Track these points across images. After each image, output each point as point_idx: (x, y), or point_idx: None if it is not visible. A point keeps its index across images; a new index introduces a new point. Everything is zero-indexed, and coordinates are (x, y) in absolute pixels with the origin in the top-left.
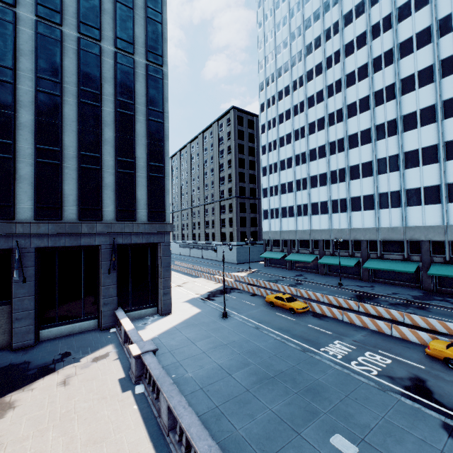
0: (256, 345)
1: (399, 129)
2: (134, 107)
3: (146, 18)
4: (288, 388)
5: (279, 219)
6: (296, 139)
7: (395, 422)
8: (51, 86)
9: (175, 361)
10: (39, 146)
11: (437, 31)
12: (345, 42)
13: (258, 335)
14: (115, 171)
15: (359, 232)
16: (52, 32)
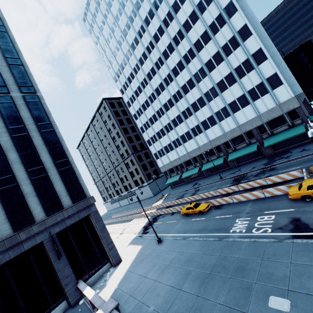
0: (189, 253)
1: (206, 72)
2: (25, 129)
3: (8, 65)
4: (223, 277)
5: (165, 155)
6: (152, 101)
7: (299, 262)
8: None
9: (137, 302)
10: None
11: (198, 11)
12: (152, 35)
13: (187, 244)
14: (30, 181)
15: (215, 141)
16: None
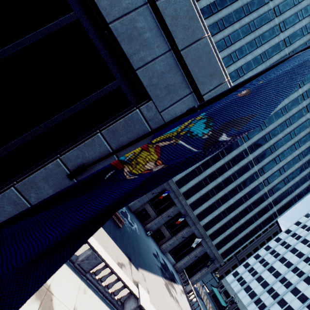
0: None
1: None
2: (257, 220)
3: (290, 199)
4: None
5: (241, 287)
6: (293, 271)
7: None
8: (245, 199)
9: None
10: (225, 210)
11: None
12: None
13: None
14: (231, 232)
15: None
16: (261, 187)
